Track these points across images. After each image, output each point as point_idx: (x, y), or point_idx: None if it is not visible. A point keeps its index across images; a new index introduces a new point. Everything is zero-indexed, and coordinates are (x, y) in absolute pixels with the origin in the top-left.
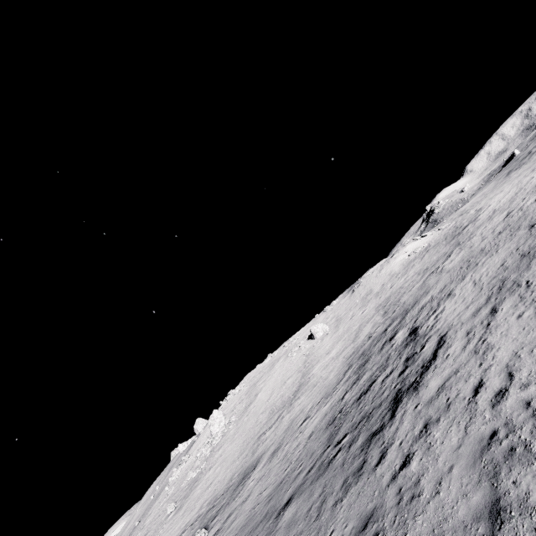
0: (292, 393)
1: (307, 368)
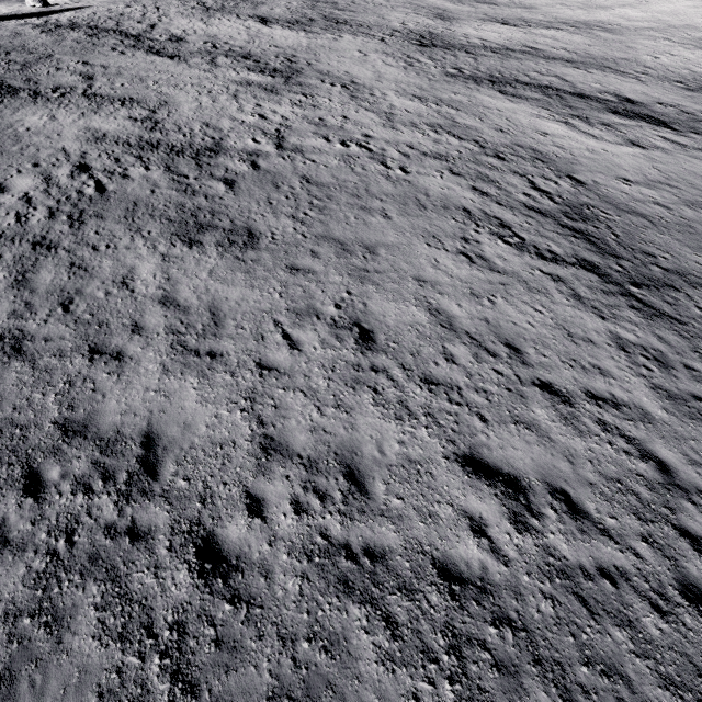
0: (601, 6)
1: (634, 5)
